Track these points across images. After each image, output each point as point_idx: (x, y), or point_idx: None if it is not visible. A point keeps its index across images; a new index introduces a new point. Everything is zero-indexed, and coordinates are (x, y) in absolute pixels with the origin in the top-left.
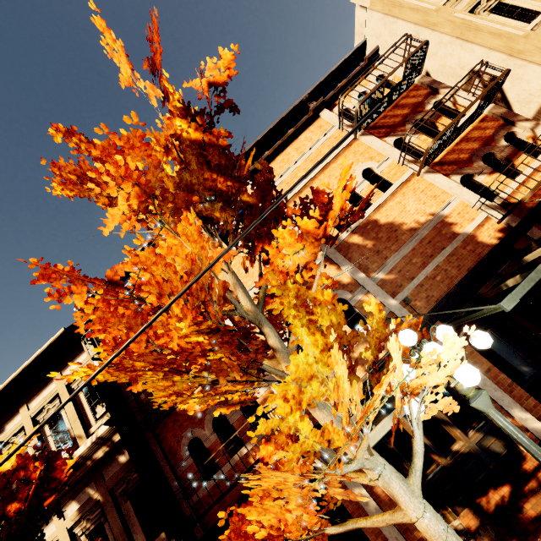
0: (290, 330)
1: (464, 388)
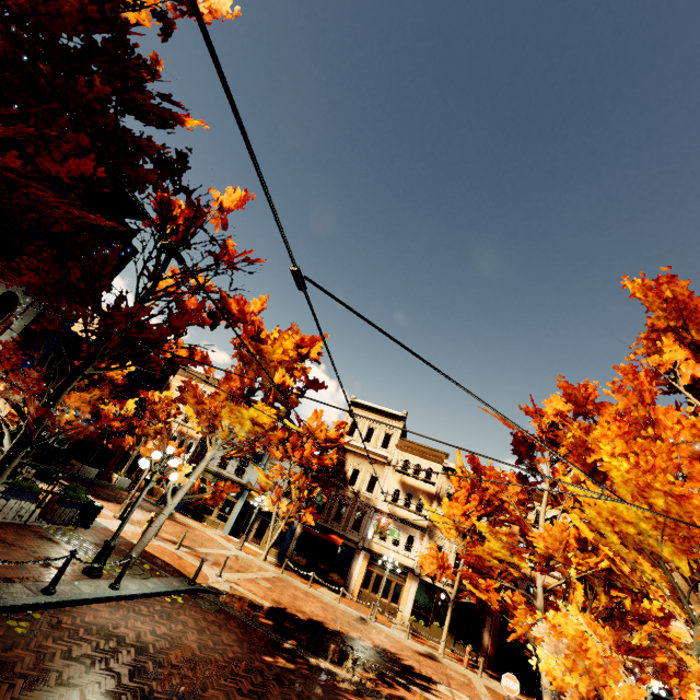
0: (633, 639)
1: (648, 691)
